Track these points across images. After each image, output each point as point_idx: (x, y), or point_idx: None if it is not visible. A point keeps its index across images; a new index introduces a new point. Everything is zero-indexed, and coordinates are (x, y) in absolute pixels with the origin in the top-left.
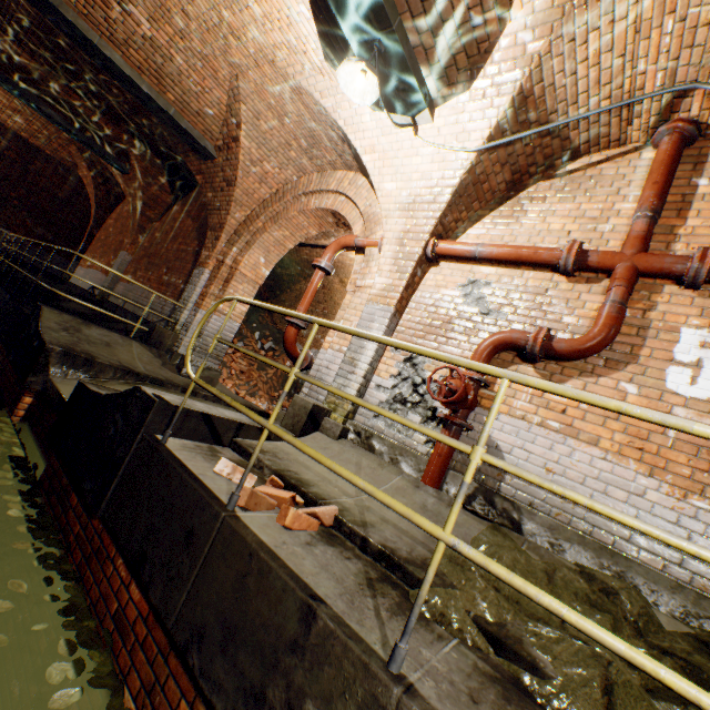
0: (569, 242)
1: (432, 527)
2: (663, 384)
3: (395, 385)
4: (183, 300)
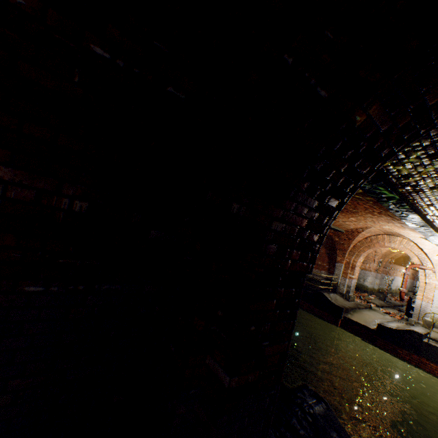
0: None
1: None
2: None
3: None
4: (335, 274)
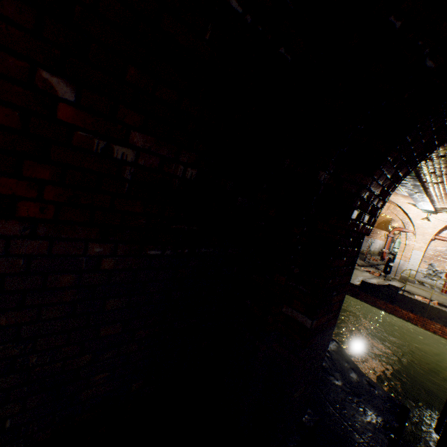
0: None
1: None
2: None
3: (426, 270)
4: None
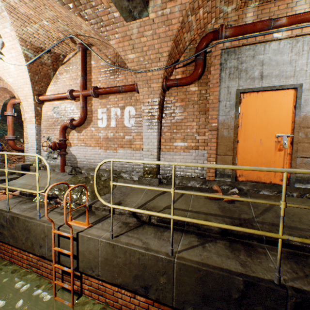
0: (67, 90)
1: (5, 186)
2: (98, 126)
3: (48, 148)
4: None
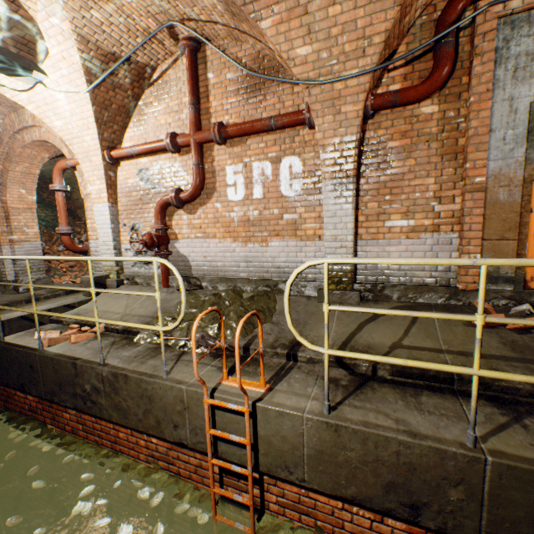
0: (166, 135)
1: (93, 320)
2: (228, 198)
3: (133, 246)
4: None
